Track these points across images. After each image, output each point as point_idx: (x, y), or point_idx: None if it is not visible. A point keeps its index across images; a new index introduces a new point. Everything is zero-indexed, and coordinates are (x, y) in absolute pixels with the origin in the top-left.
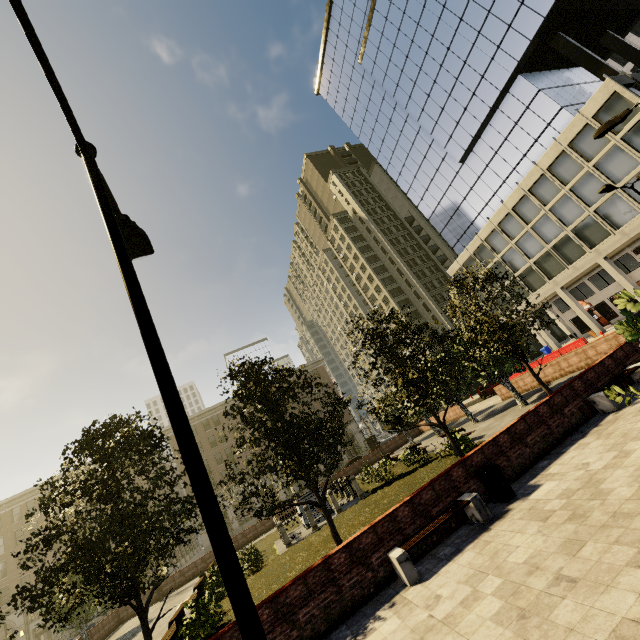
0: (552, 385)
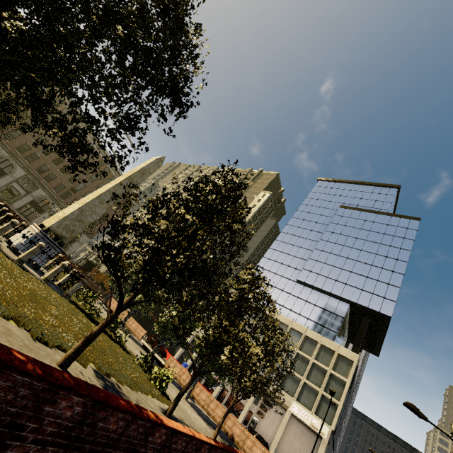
0: (198, 405)
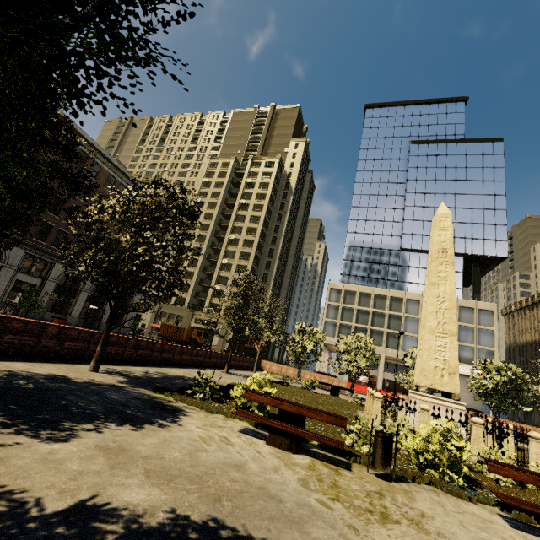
0: None
